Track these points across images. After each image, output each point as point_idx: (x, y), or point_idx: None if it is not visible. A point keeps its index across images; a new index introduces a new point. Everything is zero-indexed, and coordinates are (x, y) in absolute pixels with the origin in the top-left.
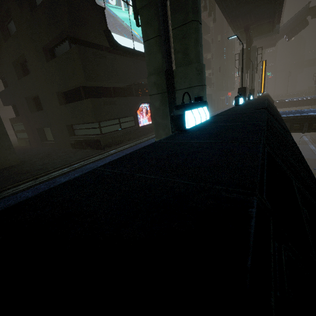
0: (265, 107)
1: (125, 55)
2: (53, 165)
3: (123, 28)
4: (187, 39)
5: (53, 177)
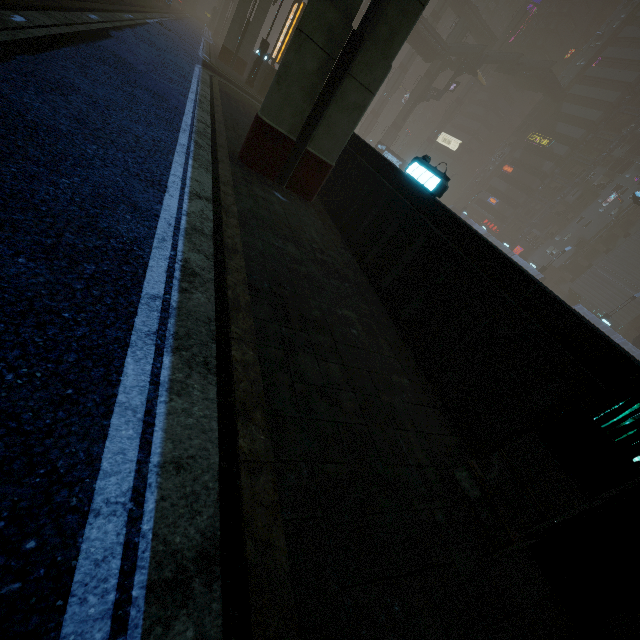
0: None
1: None
2: None
3: None
4: (405, 21)
5: None
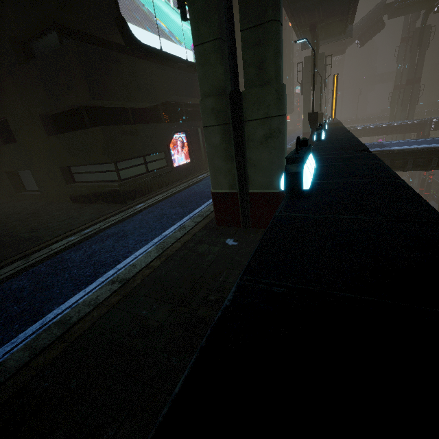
0: (367, 147)
1: (147, 58)
2: (48, 231)
3: (143, 16)
4: (263, 47)
5: (55, 251)
